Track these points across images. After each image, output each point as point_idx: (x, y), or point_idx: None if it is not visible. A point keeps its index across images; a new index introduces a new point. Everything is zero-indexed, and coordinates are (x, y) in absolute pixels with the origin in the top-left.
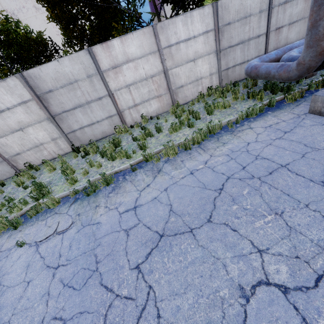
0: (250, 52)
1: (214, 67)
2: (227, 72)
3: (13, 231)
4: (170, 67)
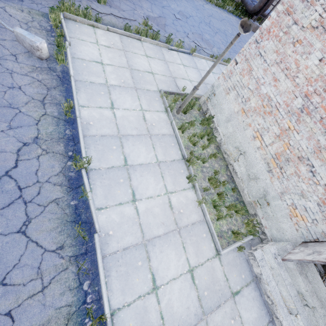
0: None
1: None
2: None
3: None
4: None
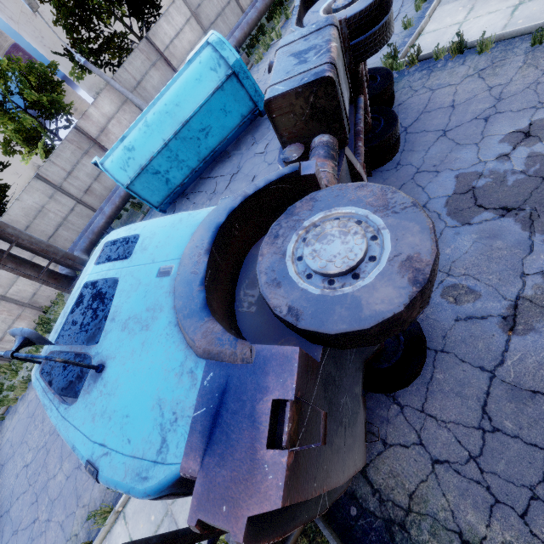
0: (79, 223)
1: None
2: None
3: None
4: (5, 292)
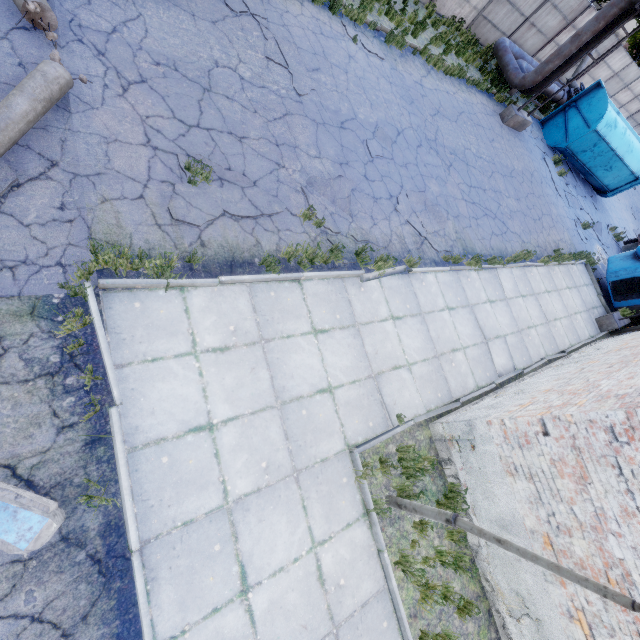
0: (506, 23)
1: (483, 3)
2: (482, 20)
3: (330, 15)
4: None
